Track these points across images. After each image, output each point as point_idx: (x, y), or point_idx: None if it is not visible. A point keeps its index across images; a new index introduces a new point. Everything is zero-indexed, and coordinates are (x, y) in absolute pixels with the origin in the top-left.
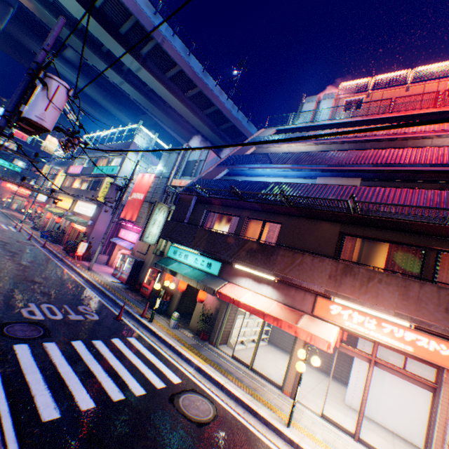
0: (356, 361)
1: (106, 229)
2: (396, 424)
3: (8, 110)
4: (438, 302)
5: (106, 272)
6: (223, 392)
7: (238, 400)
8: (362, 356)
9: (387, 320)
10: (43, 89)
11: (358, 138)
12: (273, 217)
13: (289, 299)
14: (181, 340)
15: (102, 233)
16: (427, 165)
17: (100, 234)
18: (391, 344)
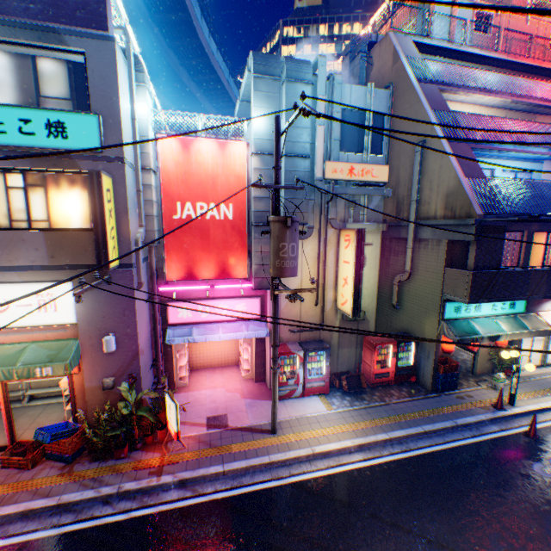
0: None
1: (145, 327)
2: None
3: None
4: None
5: (257, 406)
6: None
7: None
8: None
9: None
10: None
11: (547, 103)
12: None
13: None
14: (538, 393)
15: (145, 345)
16: None
17: (144, 350)
18: None
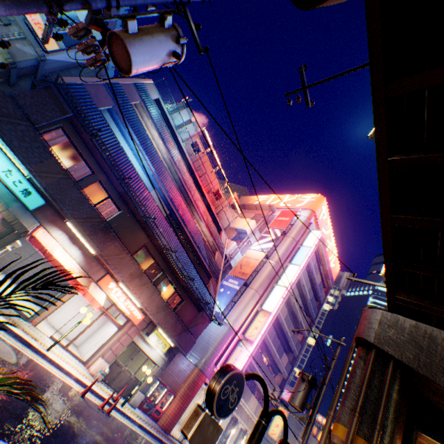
0: (78, 300)
1: None
2: (73, 334)
3: (120, 3)
4: (158, 303)
5: None
6: (4, 330)
7: (18, 336)
8: (102, 309)
9: (131, 299)
10: (169, 53)
11: (185, 184)
12: (120, 202)
13: (89, 267)
14: None
15: None
16: (192, 236)
17: None
18: (124, 310)
